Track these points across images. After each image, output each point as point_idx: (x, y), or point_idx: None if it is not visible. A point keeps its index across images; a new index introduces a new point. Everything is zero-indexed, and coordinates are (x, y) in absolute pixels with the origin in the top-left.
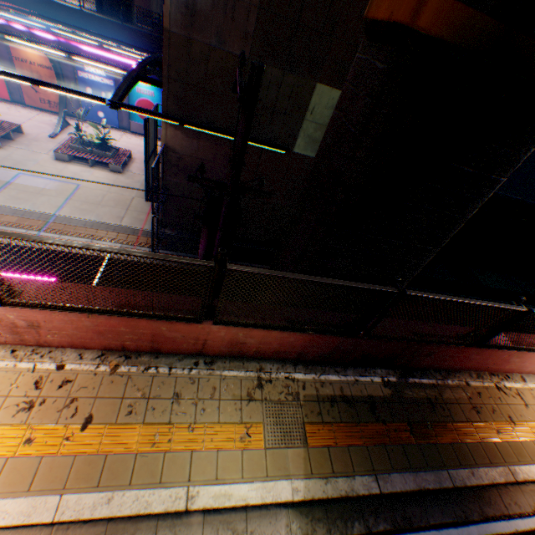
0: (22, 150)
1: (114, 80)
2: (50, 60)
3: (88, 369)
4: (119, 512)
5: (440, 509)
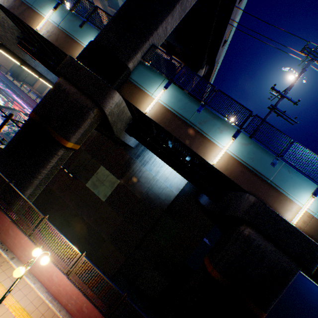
0: None
1: None
2: None
3: None
4: None
5: None
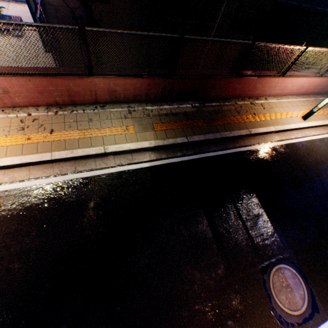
0: None
1: None
2: None
3: (43, 115)
4: (77, 155)
5: (215, 147)
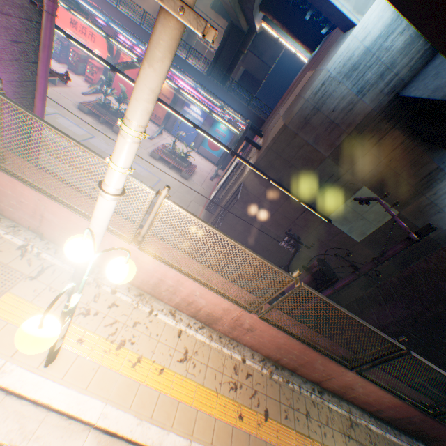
0: None
1: (205, 119)
2: (174, 96)
3: (257, 368)
4: None
5: None
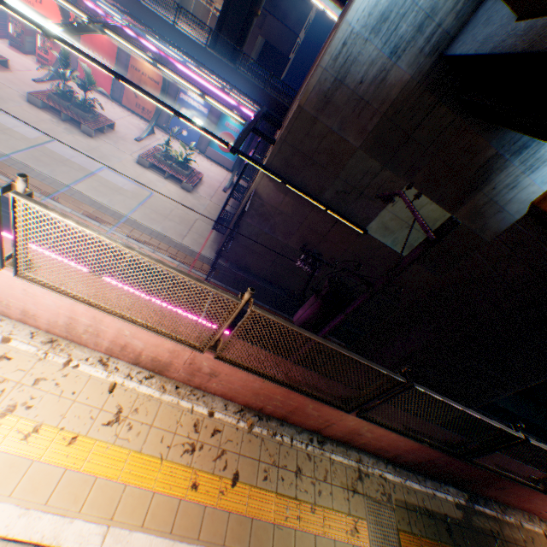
0: (110, 145)
1: (209, 110)
2: (164, 78)
3: (231, 422)
4: None
5: None
